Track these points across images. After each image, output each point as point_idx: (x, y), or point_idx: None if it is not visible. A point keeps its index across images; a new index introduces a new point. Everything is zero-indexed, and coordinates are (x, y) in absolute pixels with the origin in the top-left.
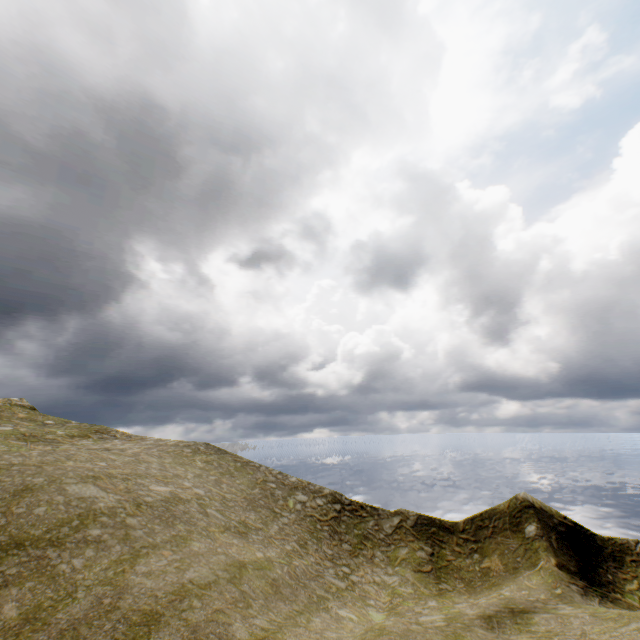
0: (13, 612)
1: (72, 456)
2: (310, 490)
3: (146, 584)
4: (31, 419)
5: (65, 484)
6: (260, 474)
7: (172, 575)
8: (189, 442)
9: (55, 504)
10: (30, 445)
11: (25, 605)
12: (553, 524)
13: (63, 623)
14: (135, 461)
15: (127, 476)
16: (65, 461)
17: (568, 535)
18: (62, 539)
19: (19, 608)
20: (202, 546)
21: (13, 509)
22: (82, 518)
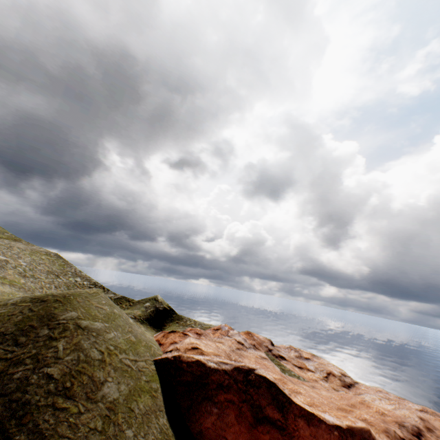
0: None
1: None
2: (86, 279)
3: None
4: None
5: None
6: (69, 269)
7: None
8: (50, 251)
9: None
10: None
11: None
12: (159, 306)
13: None
14: (6, 248)
15: None
16: None
17: (161, 310)
18: None
19: None
20: None
21: None
22: None
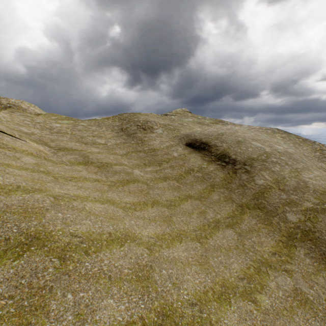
0: (269, 178)
1: (236, 131)
2: None
3: (312, 182)
4: (193, 116)
5: (249, 141)
6: (316, 146)
7: (321, 181)
8: (266, 127)
9: (253, 148)
10: (203, 126)
11: (271, 177)
12: None
13: (291, 186)
14: (255, 134)
15: (263, 140)
16: (237, 133)
17: None
18: (265, 160)
19: (270, 178)
20: (317, 173)
21: (241, 148)
22: (265, 154)
